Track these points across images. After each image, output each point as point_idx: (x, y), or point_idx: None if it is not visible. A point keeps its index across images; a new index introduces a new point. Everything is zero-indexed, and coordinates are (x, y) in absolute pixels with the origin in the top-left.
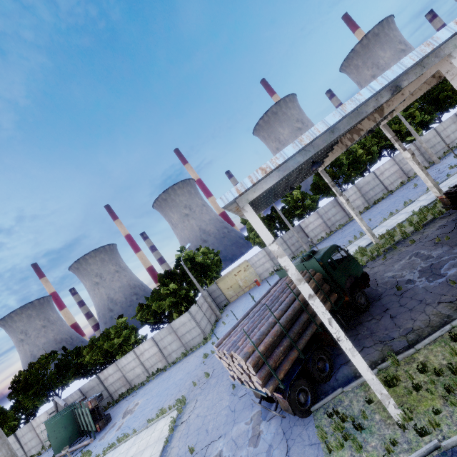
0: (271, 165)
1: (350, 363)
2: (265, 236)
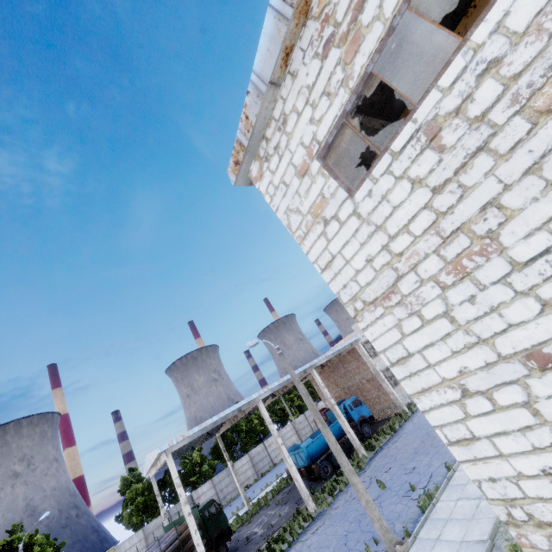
0: (187, 434)
1: None
2: (174, 473)
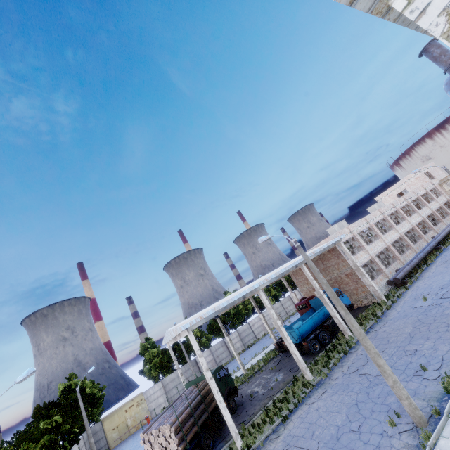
0: (204, 316)
1: (224, 440)
2: (196, 346)
